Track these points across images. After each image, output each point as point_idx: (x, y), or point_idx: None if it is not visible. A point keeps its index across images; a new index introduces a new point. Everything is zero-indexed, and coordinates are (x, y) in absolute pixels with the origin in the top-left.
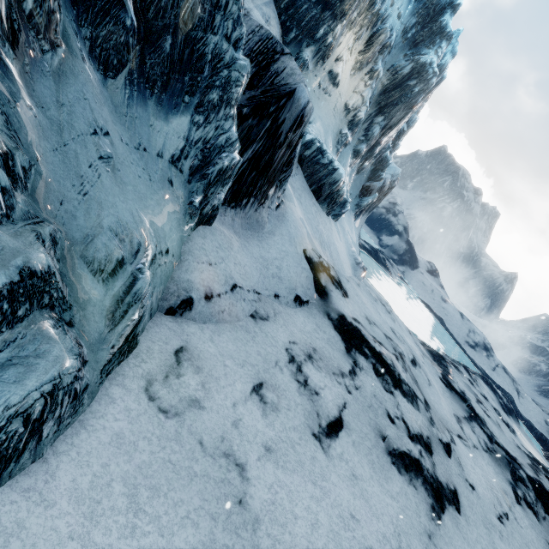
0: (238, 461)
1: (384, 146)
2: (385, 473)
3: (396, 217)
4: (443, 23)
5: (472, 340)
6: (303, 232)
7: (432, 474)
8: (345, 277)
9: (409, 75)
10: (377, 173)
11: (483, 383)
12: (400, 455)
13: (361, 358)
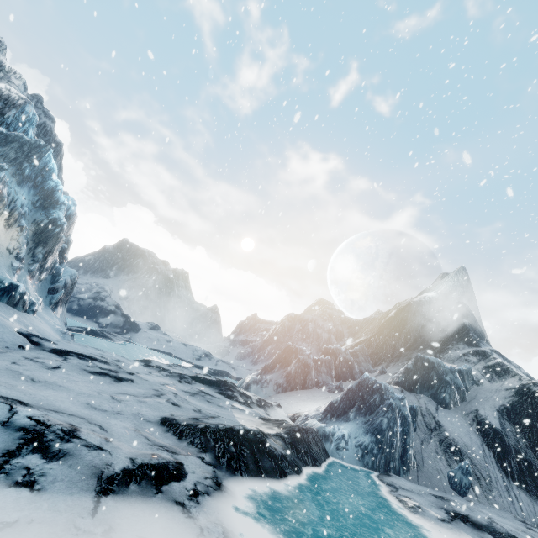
0: (16, 371)
1: (53, 261)
2: (87, 375)
3: (105, 301)
4: (58, 197)
5: (197, 355)
6: (10, 323)
7: (116, 375)
8: (55, 340)
9: (49, 224)
10: (56, 278)
11: (196, 368)
12: (95, 372)
13: (70, 356)
